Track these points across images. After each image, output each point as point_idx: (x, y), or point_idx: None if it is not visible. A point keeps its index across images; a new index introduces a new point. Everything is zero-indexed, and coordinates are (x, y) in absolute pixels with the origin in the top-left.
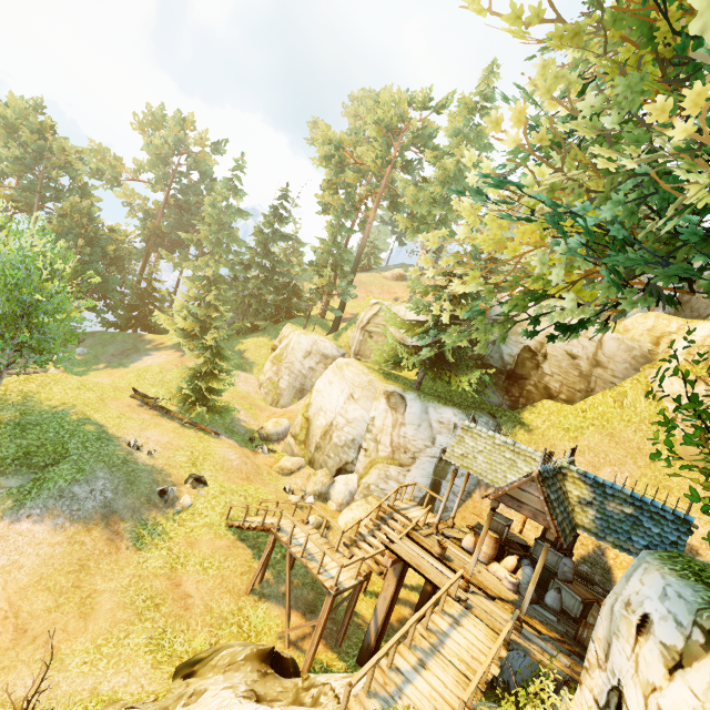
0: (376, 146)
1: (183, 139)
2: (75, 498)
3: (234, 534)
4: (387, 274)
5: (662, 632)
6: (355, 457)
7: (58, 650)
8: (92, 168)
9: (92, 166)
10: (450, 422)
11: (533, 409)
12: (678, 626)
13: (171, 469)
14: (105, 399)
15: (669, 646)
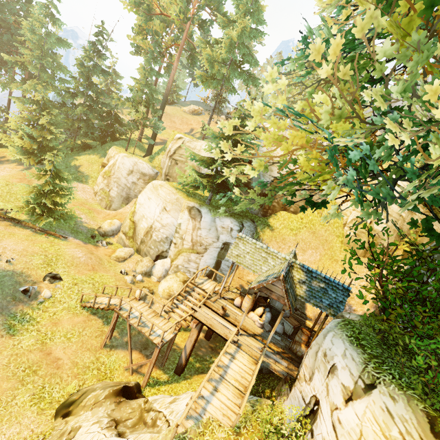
0: (178, 2)
1: None
2: None
3: (88, 311)
4: (186, 109)
5: (343, 378)
6: (168, 248)
7: None
8: None
9: None
10: (229, 227)
11: (275, 217)
12: (351, 375)
13: (30, 271)
14: None
15: (346, 387)
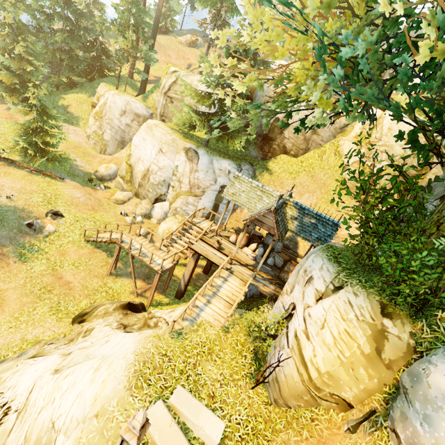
0: None
1: None
2: None
3: (92, 245)
4: (182, 39)
5: (317, 285)
6: (166, 191)
7: None
8: None
9: None
10: (226, 169)
11: (274, 160)
12: (324, 282)
13: (31, 208)
14: None
15: (319, 290)
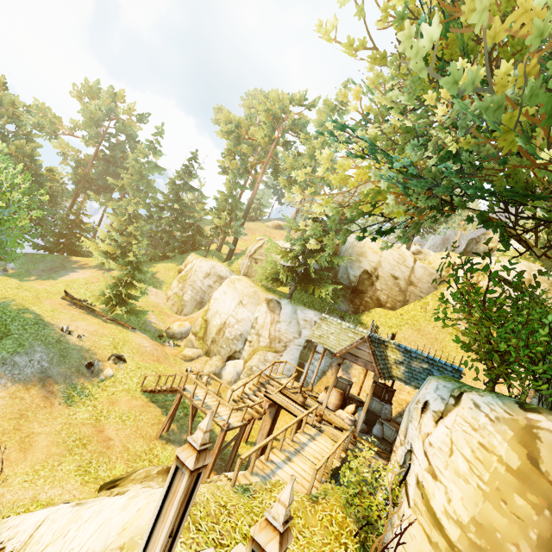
0: (265, 128)
1: (114, 108)
2: (16, 365)
3: (147, 397)
4: (269, 224)
5: (434, 406)
6: (242, 347)
7: (2, 473)
8: (34, 122)
9: (34, 121)
10: (312, 320)
11: (369, 314)
12: (442, 400)
13: (96, 350)
14: (40, 298)
15: (437, 411)
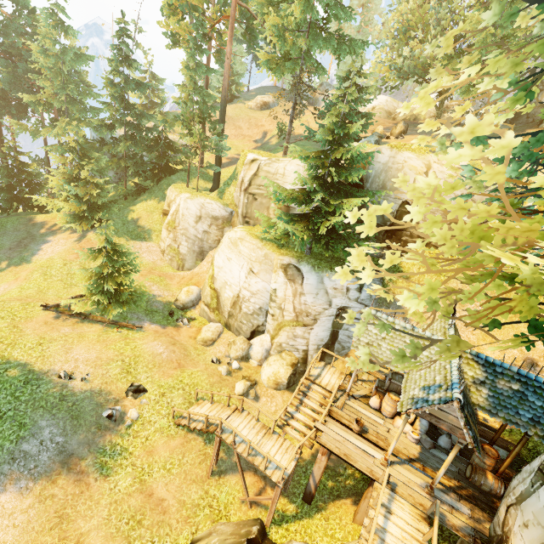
0: None
1: None
2: (28, 456)
3: (183, 428)
4: (251, 104)
5: None
6: (264, 320)
7: None
8: None
9: None
10: (343, 287)
11: None
12: None
13: (109, 386)
14: (19, 325)
15: None
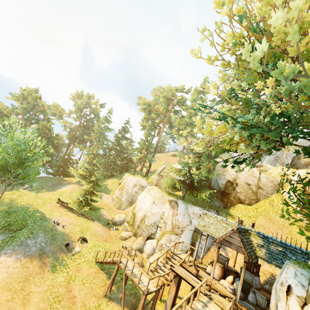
0: (163, 105)
1: (89, 102)
2: (28, 245)
3: (98, 266)
4: (168, 154)
5: (297, 291)
6: (155, 231)
7: None
8: (52, 112)
9: (52, 112)
10: (198, 213)
11: (234, 208)
12: (302, 287)
13: (72, 234)
14: (45, 203)
15: (300, 296)
